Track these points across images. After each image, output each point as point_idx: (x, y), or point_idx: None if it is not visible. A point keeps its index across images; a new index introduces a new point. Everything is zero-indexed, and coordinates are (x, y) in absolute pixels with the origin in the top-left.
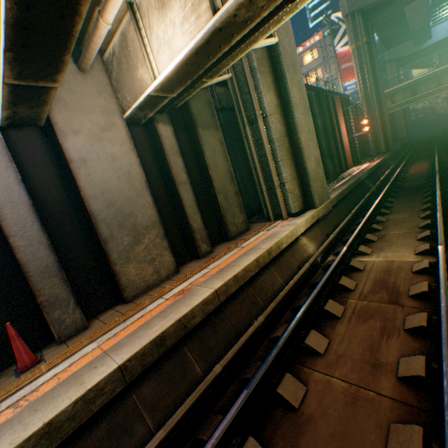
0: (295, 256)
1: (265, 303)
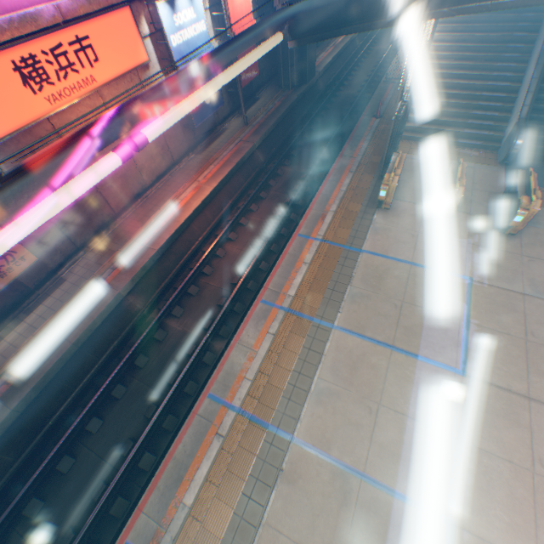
0: (354, 45)
1: (349, 56)
